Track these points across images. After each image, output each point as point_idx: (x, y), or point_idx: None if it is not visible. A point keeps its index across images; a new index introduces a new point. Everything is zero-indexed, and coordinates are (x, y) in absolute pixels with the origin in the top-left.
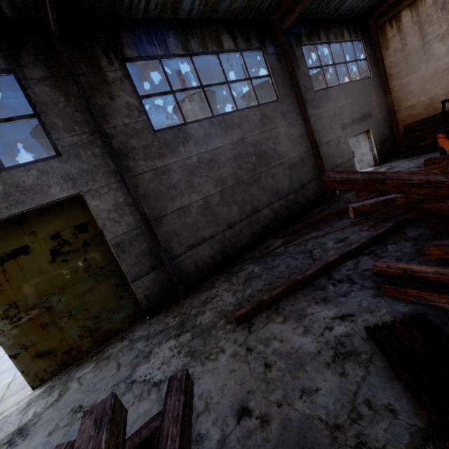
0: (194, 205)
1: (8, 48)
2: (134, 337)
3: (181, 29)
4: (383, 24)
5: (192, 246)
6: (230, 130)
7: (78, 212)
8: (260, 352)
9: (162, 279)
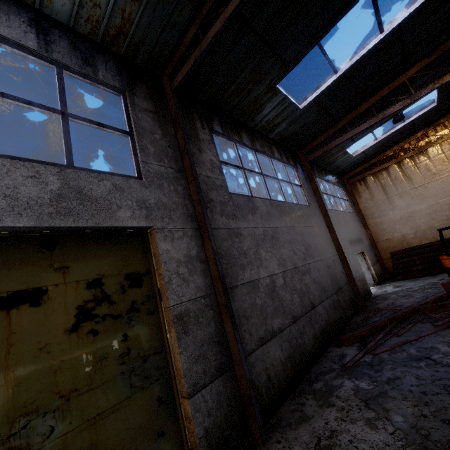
0: (262, 281)
1: (127, 78)
2: None
3: (249, 132)
4: (354, 182)
5: (262, 340)
6: (284, 216)
7: (136, 255)
8: None
9: (229, 395)
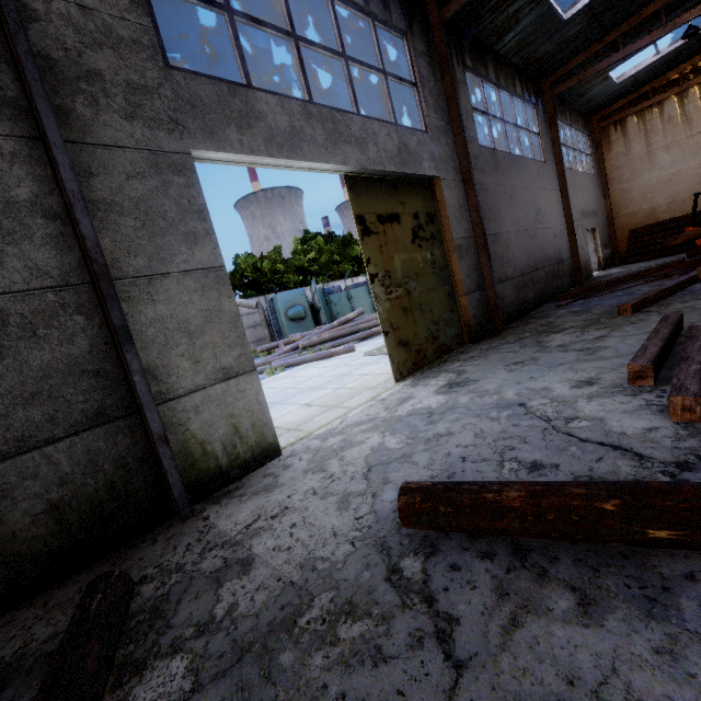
0: (501, 236)
1: (406, 14)
2: (483, 348)
3: (494, 59)
4: (607, 126)
5: (500, 280)
6: (520, 174)
7: (429, 200)
8: (692, 309)
9: (483, 304)
